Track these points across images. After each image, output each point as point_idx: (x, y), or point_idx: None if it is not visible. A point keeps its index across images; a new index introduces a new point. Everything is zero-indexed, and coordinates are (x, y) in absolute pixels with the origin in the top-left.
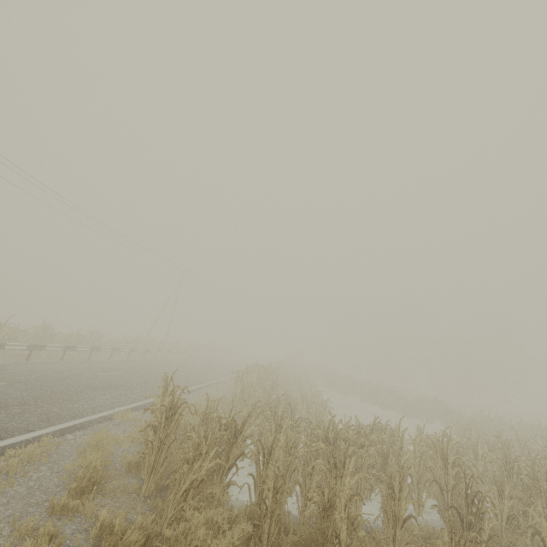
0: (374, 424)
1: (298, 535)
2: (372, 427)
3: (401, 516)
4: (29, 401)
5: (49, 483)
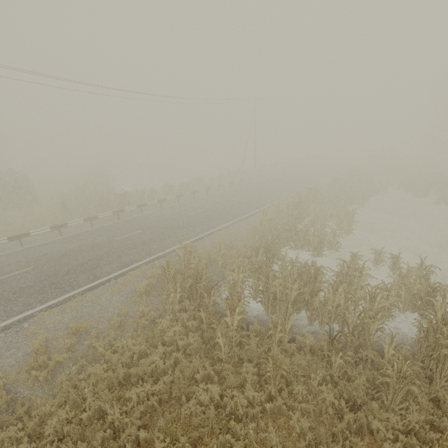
0: (319, 270)
1: (208, 333)
2: (316, 272)
3: (272, 339)
4: (146, 242)
5: (139, 287)
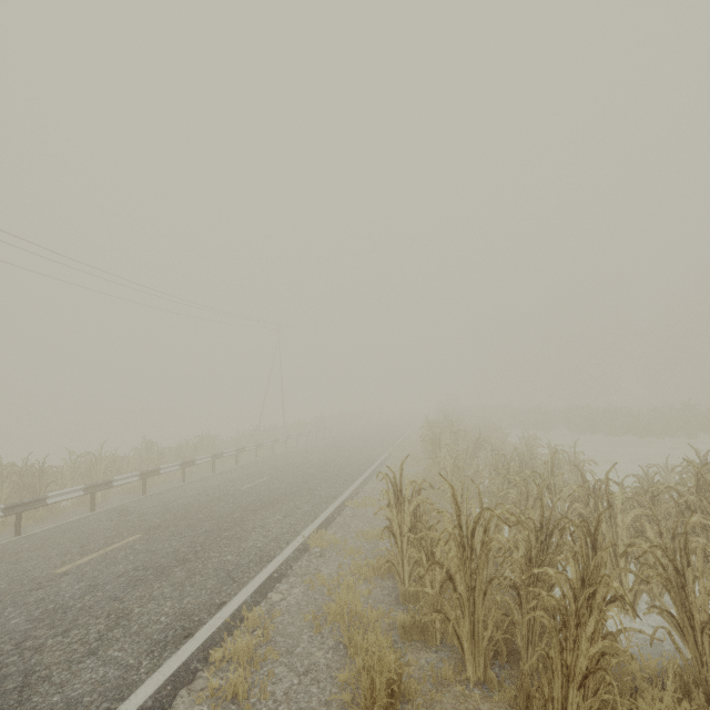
0: None
1: None
2: None
3: None
4: (187, 554)
5: (310, 701)
